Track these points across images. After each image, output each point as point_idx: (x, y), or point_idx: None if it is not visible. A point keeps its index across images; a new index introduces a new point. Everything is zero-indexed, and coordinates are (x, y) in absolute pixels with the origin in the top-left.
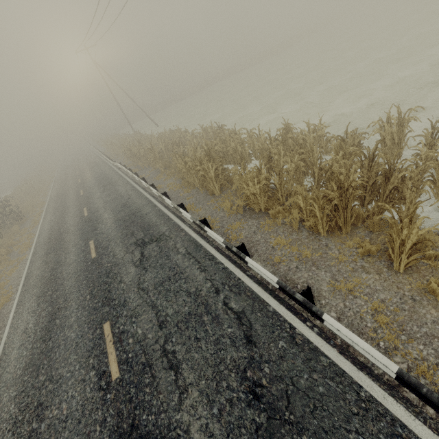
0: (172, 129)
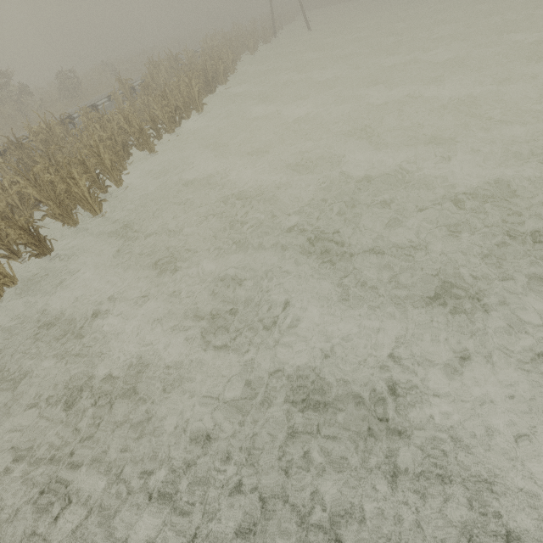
0: (220, 56)
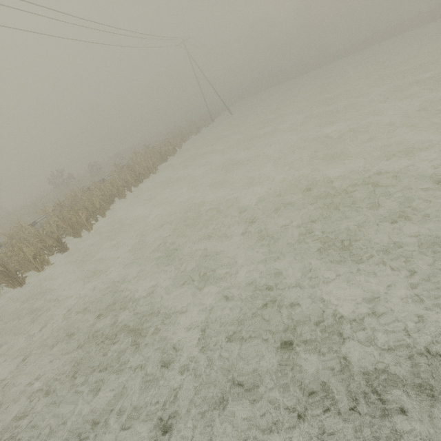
0: (170, 142)
